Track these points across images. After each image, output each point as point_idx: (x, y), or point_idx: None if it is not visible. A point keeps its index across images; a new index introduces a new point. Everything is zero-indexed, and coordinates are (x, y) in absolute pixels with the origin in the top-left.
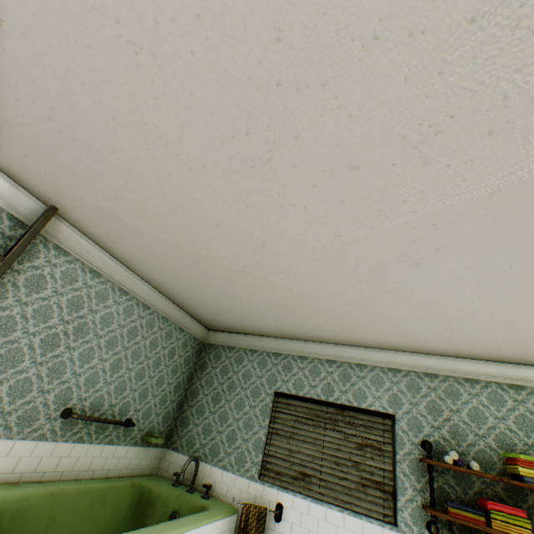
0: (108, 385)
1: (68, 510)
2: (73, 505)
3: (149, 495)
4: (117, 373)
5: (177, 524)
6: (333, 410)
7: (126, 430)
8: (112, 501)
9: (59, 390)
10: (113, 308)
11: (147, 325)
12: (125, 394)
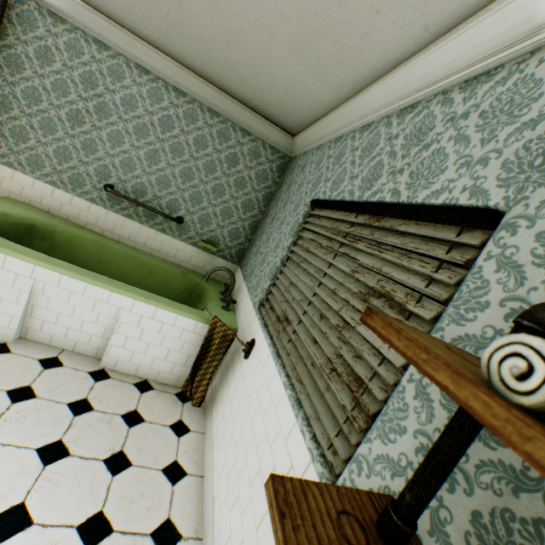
0: (147, 176)
1: (116, 261)
2: (120, 260)
3: (200, 291)
4: (155, 166)
5: (107, 281)
6: (361, 220)
7: (180, 227)
8: (160, 276)
9: (97, 166)
10: (134, 90)
11: (185, 118)
12: (171, 191)
